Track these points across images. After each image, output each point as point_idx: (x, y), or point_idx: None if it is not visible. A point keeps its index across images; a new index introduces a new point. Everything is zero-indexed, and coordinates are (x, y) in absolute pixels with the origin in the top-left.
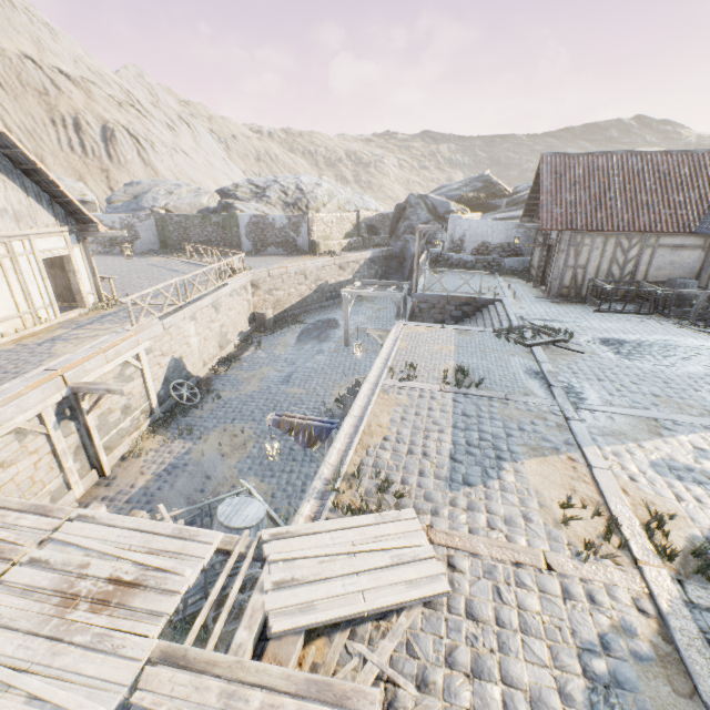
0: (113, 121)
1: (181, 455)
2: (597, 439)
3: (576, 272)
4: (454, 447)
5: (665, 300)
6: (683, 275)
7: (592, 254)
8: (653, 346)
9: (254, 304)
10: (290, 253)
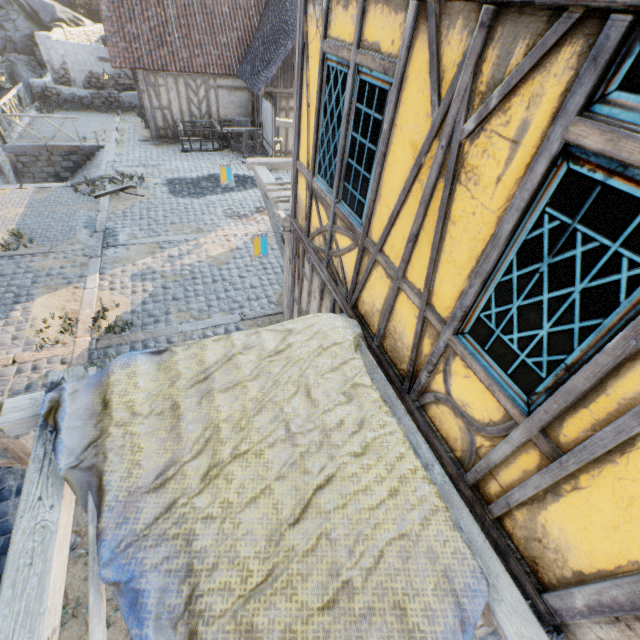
0: None
1: None
2: (106, 268)
3: (164, 113)
4: None
5: (228, 137)
6: (244, 114)
7: (171, 95)
8: (203, 181)
9: None
10: None
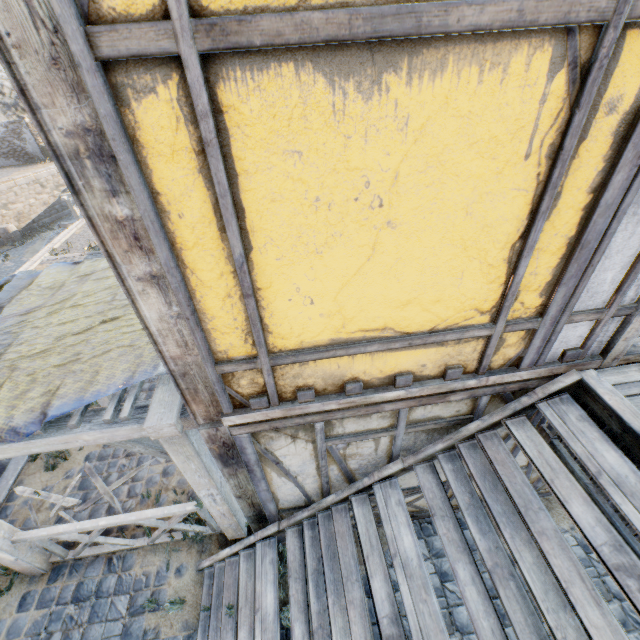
0: None
1: None
2: None
3: None
4: None
5: None
6: None
7: None
8: None
9: None
10: (25, 162)
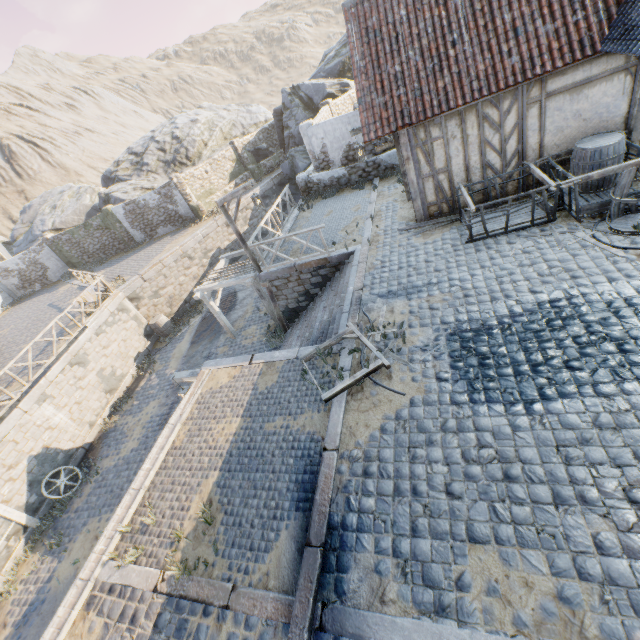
0: (5, 135)
1: (43, 585)
2: None
3: (437, 180)
4: None
5: (568, 193)
6: (603, 126)
7: (451, 148)
8: (527, 332)
9: (145, 315)
10: (179, 226)
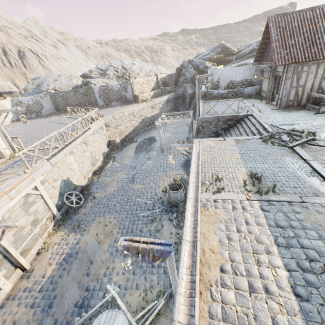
0: (23, 47)
1: (73, 245)
2: None
3: (298, 90)
4: (290, 275)
5: None
6: None
7: (309, 77)
8: None
9: (108, 136)
10: (124, 103)
